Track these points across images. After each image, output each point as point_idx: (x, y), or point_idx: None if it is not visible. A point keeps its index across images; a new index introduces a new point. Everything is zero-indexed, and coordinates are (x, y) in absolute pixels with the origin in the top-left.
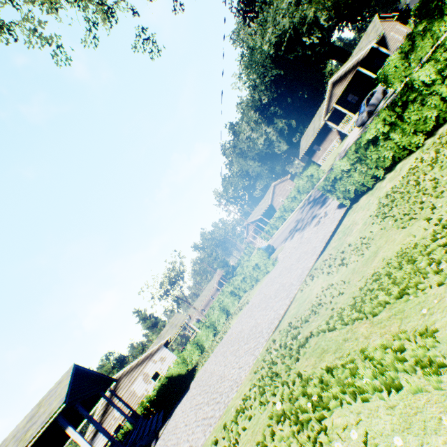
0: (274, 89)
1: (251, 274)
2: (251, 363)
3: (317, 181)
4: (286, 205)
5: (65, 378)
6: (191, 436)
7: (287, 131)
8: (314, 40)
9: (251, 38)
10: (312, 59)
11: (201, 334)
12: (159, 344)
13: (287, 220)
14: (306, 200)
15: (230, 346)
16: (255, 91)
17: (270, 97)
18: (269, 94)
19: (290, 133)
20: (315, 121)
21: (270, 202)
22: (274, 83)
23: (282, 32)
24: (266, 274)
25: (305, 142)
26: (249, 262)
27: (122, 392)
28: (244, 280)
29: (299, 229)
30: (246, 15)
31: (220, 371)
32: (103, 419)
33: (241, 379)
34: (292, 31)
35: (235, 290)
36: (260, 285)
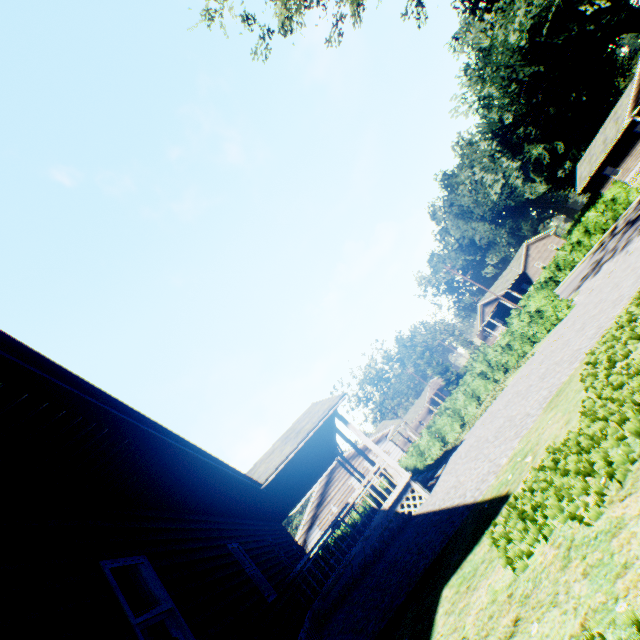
0: (526, 98)
1: (523, 334)
2: (624, 302)
3: (624, 208)
4: (559, 260)
5: (314, 406)
6: (538, 392)
7: (546, 162)
8: (601, 4)
9: (485, 36)
10: (596, 36)
11: (441, 424)
12: (380, 434)
13: (563, 281)
14: (605, 238)
15: (535, 368)
16: (493, 109)
17: (518, 113)
18: (517, 109)
19: (551, 165)
20: (606, 129)
21: (522, 270)
22: (524, 90)
23: (542, 8)
24: (552, 327)
25: (587, 166)
26: (523, 310)
27: (338, 485)
28: (506, 349)
29: (612, 256)
30: (475, 6)
31: (539, 373)
32: (318, 511)
33: (614, 315)
34: (559, 1)
35: (488, 370)
36: (548, 336)
